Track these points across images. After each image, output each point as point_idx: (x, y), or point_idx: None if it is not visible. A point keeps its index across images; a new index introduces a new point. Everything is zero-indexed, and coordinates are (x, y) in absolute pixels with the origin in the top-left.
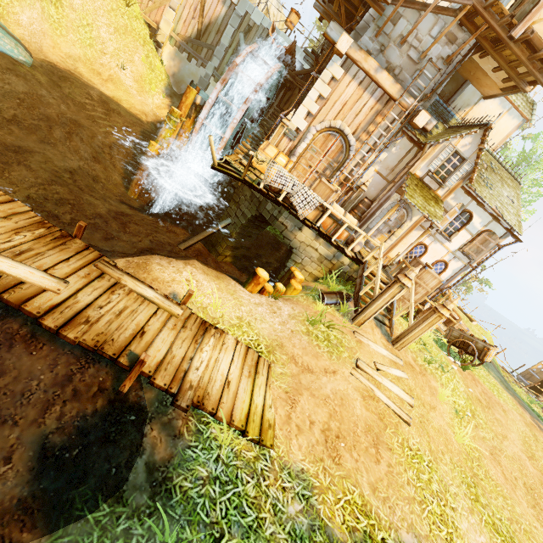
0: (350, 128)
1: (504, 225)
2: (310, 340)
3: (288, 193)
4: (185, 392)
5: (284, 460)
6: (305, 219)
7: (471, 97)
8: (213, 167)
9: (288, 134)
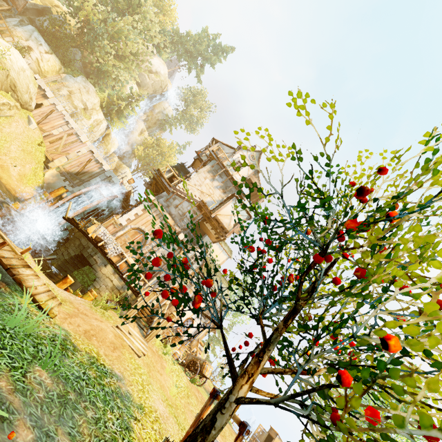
0: (149, 232)
1: (219, 297)
2: (92, 309)
3: (105, 243)
4: (15, 270)
5: (58, 324)
6: (111, 260)
7: (208, 241)
8: (64, 217)
9: (114, 224)
